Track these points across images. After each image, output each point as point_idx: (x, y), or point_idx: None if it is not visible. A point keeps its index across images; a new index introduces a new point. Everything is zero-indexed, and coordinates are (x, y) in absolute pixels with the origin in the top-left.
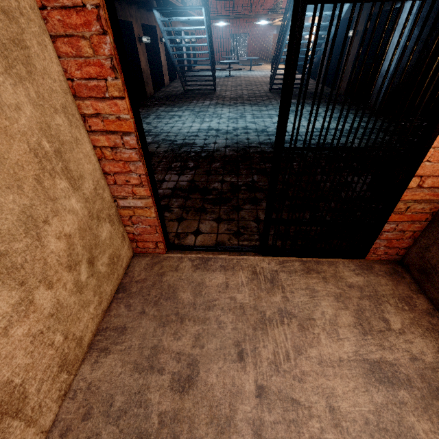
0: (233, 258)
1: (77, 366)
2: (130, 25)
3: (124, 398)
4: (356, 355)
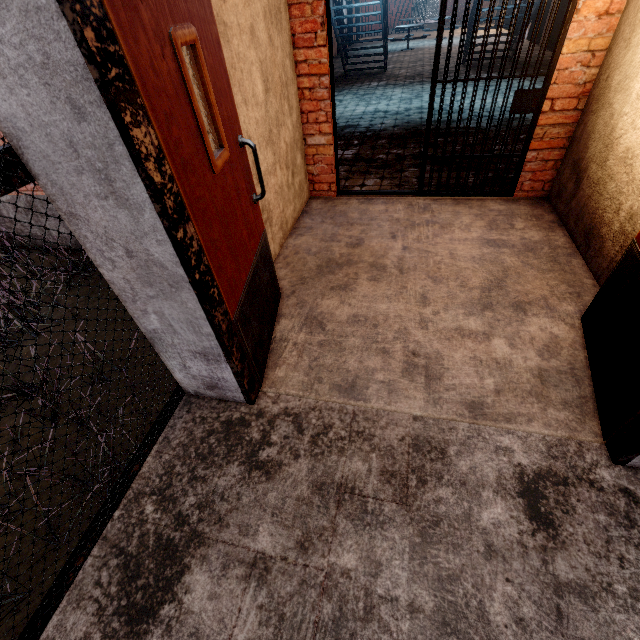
0: (393, 198)
1: (285, 238)
2: None
3: (317, 249)
4: (479, 237)
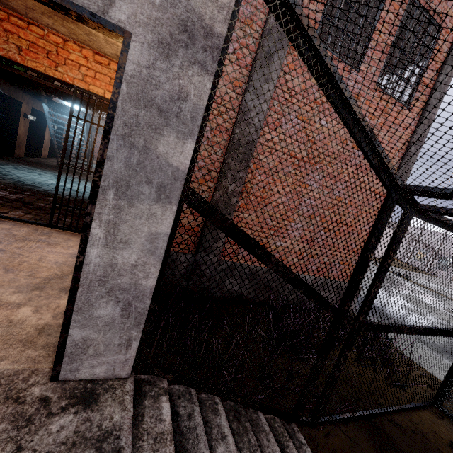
0: (25, 224)
1: None
2: (19, 104)
3: None
4: (72, 253)
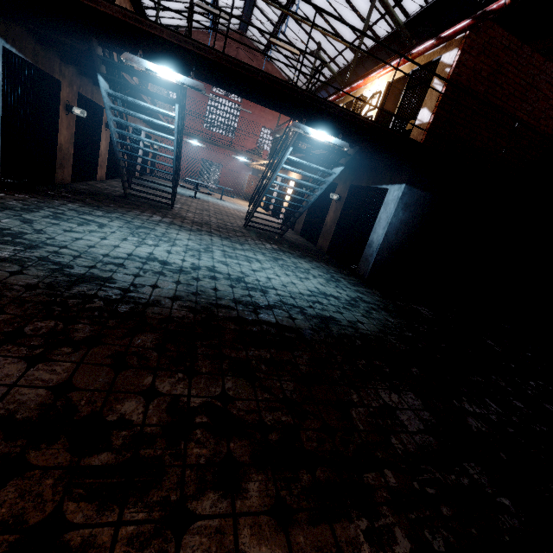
0: None
1: None
2: (56, 84)
3: None
4: None
